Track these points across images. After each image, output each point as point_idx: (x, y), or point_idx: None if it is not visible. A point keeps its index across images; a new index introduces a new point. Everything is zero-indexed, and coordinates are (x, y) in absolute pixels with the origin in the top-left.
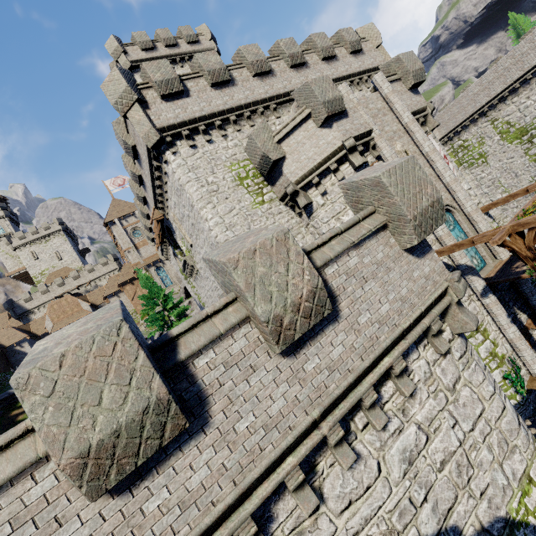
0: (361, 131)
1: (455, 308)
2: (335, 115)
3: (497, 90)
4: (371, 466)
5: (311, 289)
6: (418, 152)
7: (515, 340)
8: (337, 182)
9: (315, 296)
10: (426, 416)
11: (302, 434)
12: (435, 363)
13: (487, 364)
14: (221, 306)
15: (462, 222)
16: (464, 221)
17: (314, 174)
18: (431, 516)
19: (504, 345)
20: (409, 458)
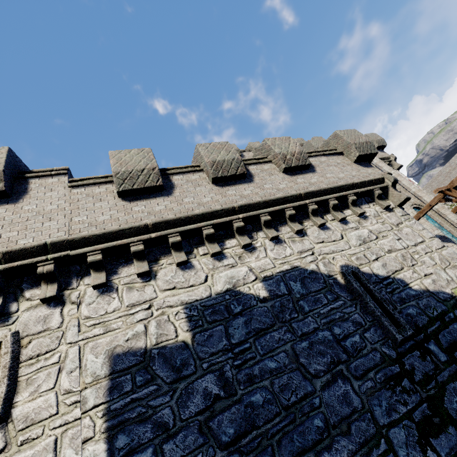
0: None
1: (391, 189)
2: None
3: None
4: (336, 234)
5: (300, 151)
6: None
7: None
8: None
9: (301, 154)
10: (376, 229)
11: (294, 196)
12: (381, 212)
13: None
14: (260, 157)
15: (433, 215)
16: (435, 215)
17: None
18: (381, 268)
19: None
20: (364, 240)
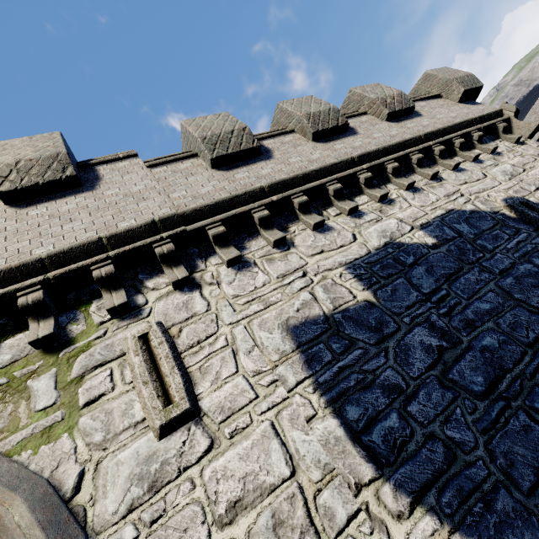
0: None
1: (515, 120)
2: None
3: None
4: (477, 173)
5: (398, 93)
6: None
7: None
8: None
9: (402, 97)
10: (518, 163)
11: (414, 140)
12: (513, 147)
13: None
14: (351, 112)
15: None
16: None
17: None
18: None
19: None
20: (511, 175)
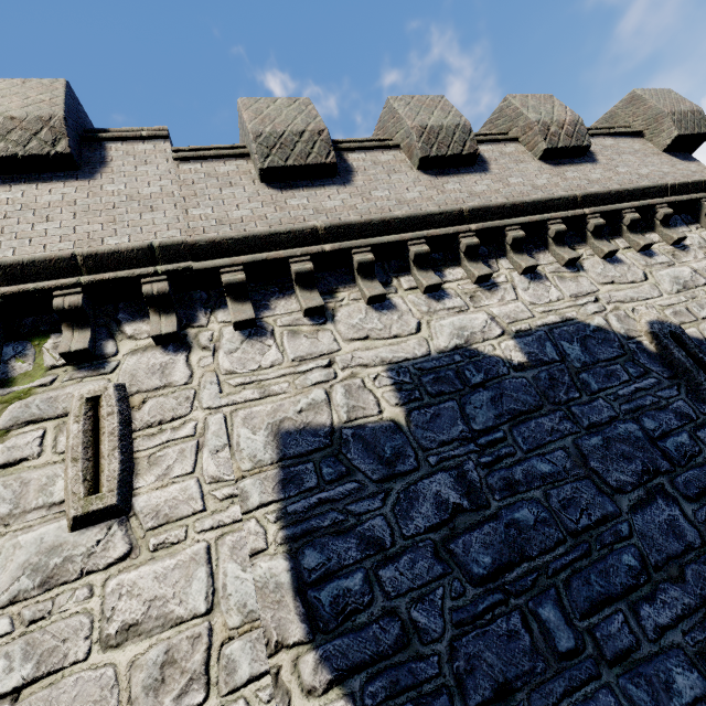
0: None
1: None
2: None
3: None
4: (635, 272)
5: (573, 120)
6: None
7: None
8: None
9: (576, 127)
10: (704, 268)
11: (564, 201)
12: None
13: None
14: (496, 133)
15: None
16: None
17: None
18: None
19: None
20: (684, 285)
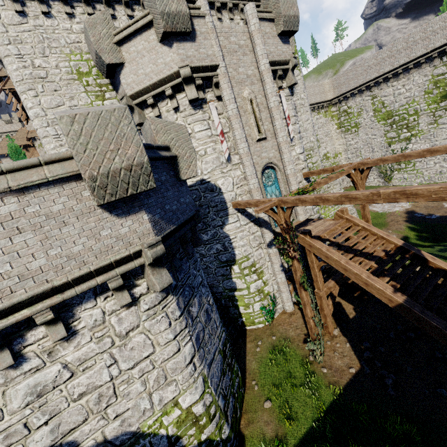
0: (204, 63)
1: (148, 269)
2: (178, 34)
3: (385, 69)
4: None
5: None
6: (265, 105)
7: (280, 284)
8: (172, 110)
9: None
10: (80, 357)
11: None
12: (112, 313)
13: (253, 297)
14: None
15: (281, 181)
16: (282, 181)
17: (150, 94)
18: (47, 435)
19: (273, 285)
20: (41, 392)
